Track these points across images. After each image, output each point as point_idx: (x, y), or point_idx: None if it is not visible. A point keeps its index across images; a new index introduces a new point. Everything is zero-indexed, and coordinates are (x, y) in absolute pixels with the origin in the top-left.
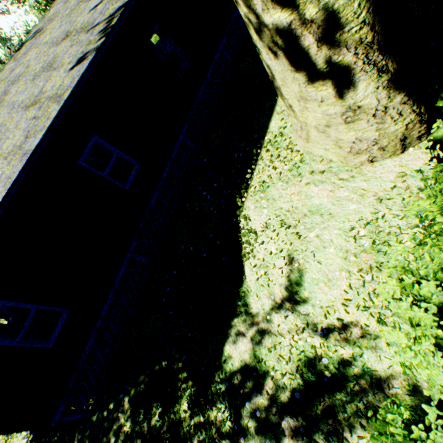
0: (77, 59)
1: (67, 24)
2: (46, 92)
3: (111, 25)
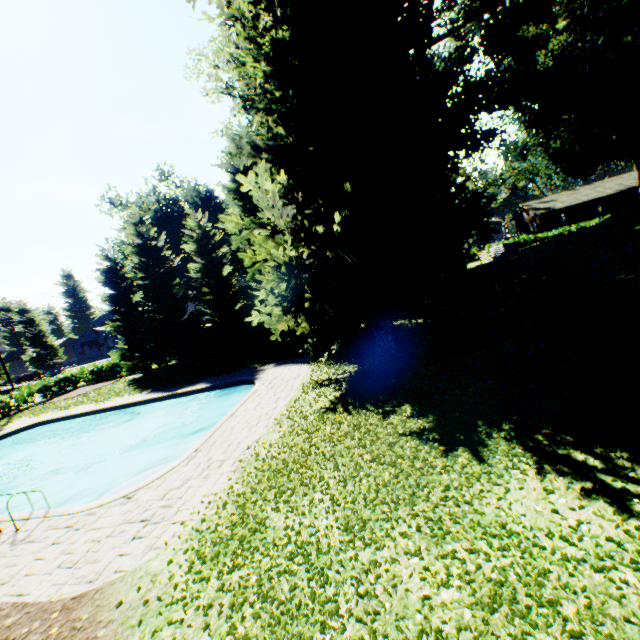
0: (615, 190)
1: (622, 182)
2: (604, 192)
3: (628, 189)
